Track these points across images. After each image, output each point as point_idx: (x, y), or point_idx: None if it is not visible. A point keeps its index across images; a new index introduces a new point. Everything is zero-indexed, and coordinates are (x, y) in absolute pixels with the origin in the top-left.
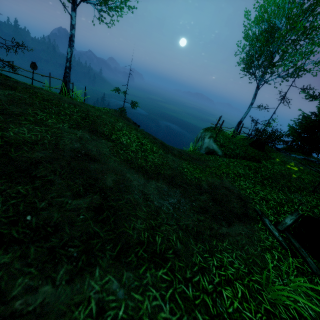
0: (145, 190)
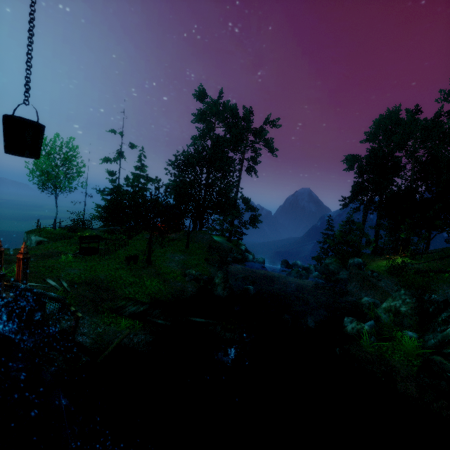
0: (11, 257)
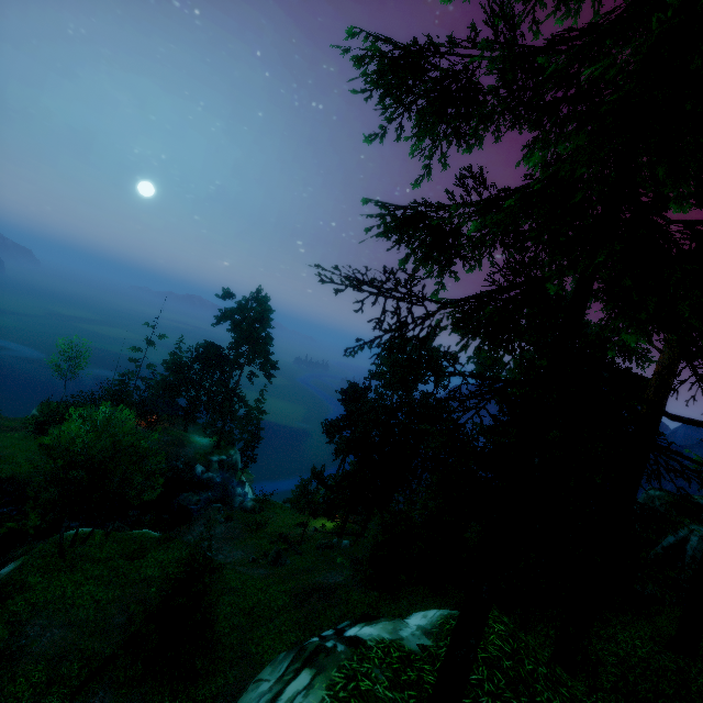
0: None
